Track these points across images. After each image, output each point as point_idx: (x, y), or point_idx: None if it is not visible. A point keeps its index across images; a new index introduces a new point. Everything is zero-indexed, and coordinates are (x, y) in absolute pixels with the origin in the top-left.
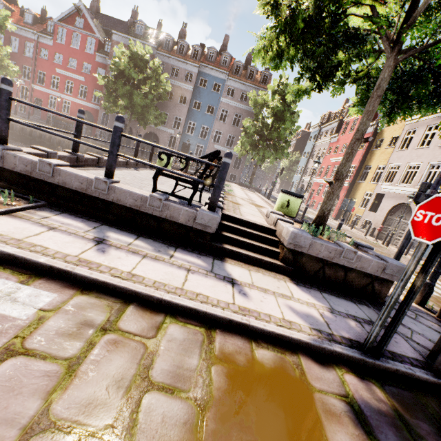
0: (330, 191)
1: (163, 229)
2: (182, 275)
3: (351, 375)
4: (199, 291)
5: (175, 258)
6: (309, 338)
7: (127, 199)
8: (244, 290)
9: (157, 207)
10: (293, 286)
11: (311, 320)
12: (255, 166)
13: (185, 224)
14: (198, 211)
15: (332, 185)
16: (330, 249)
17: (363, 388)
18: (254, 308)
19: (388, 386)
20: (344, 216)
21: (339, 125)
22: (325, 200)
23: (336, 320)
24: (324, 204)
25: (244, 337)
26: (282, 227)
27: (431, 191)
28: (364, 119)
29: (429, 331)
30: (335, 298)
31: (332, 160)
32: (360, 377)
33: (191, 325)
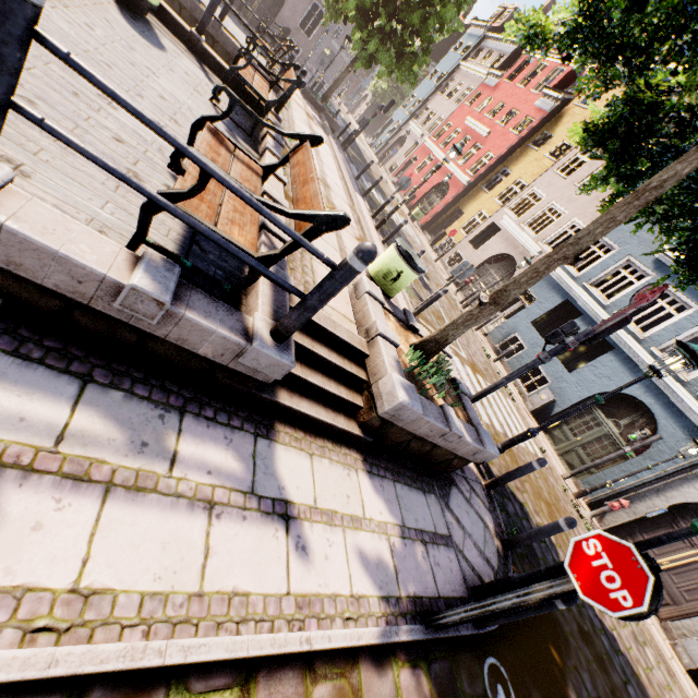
0: (475, 313)
1: (152, 352)
2: (200, 538)
3: (406, 669)
4: (233, 583)
5: (181, 467)
6: (378, 634)
7: (49, 270)
8: (304, 534)
9: (146, 316)
10: (366, 484)
11: (381, 576)
12: (349, 66)
13: (212, 358)
14: (249, 344)
15: (483, 307)
16: (434, 428)
17: (414, 689)
18: (317, 588)
19: (433, 663)
20: (436, 230)
21: (515, 54)
22: (459, 323)
23: (406, 554)
24: (454, 327)
25: (297, 669)
26: (382, 365)
27: (572, 342)
28: (598, 229)
29: (477, 522)
30: (408, 491)
31: (469, 121)
32: (413, 665)
33: (216, 694)
